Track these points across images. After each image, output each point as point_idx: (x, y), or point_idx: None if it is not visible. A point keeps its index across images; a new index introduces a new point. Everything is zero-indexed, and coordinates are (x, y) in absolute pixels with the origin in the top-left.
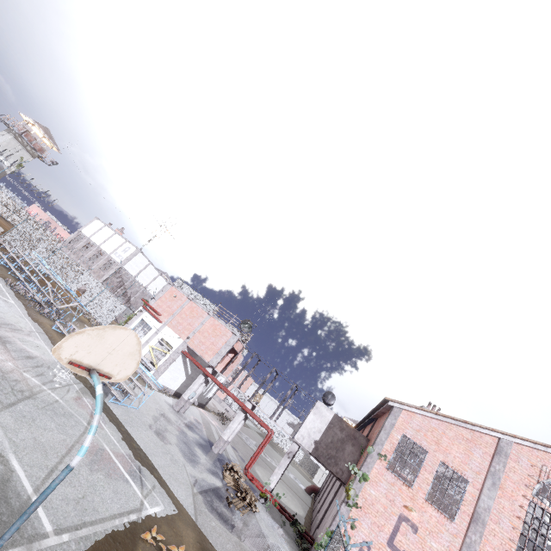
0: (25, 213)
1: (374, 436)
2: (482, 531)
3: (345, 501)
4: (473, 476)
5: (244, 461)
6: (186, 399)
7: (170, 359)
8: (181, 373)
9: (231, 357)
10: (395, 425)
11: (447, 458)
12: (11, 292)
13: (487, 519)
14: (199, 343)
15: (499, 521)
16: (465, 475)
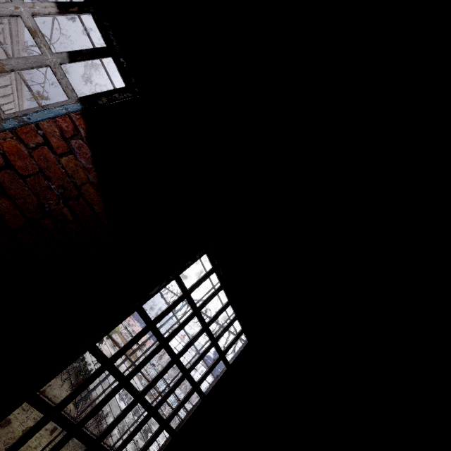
0: (130, 327)
1: None
2: None
3: None
4: None
5: None
6: None
7: None
8: None
9: None
10: None
11: None
12: None
13: None
14: None
15: None
16: None
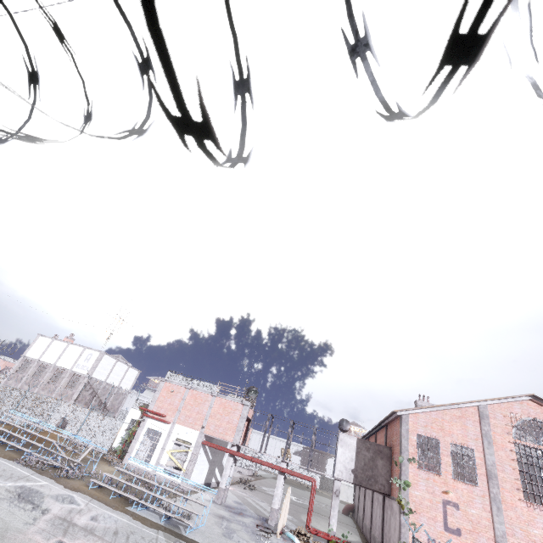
0: None
1: (394, 443)
2: (497, 483)
3: (402, 512)
4: (474, 443)
5: (292, 518)
6: (224, 487)
7: (194, 456)
8: (204, 463)
9: (245, 426)
10: (409, 430)
11: (453, 438)
12: (31, 471)
13: (496, 472)
14: (215, 427)
15: (503, 469)
16: (469, 445)
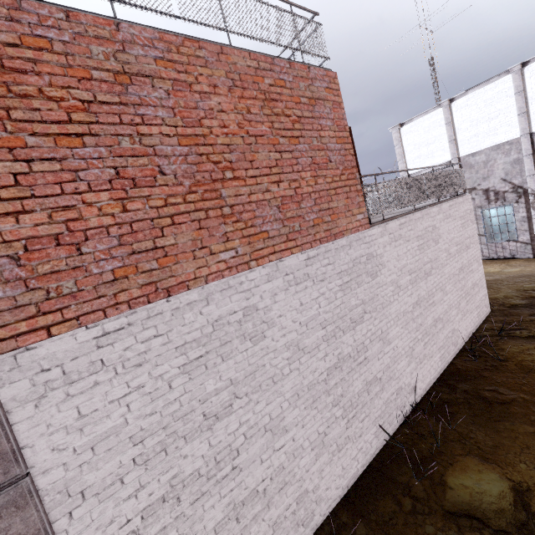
0: None
1: None
2: None
3: None
4: None
5: None
6: None
7: None
8: None
9: None
10: None
11: None
12: None
13: None
14: None
15: None
16: None
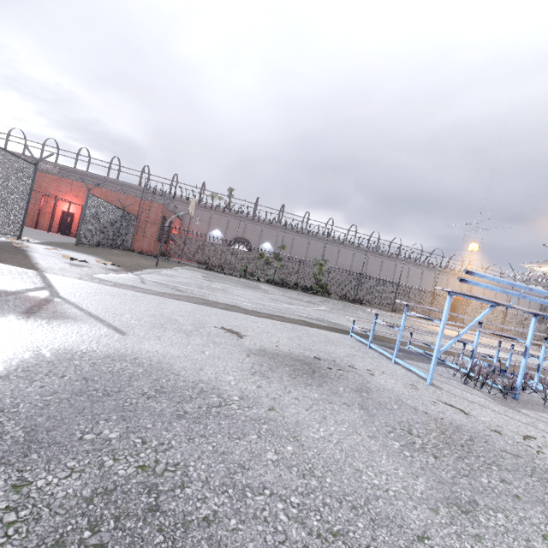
0: None
1: None
2: None
3: None
4: None
5: None
6: None
7: None
8: None
9: None
10: None
11: None
12: None
13: None
14: None
15: None
16: None
